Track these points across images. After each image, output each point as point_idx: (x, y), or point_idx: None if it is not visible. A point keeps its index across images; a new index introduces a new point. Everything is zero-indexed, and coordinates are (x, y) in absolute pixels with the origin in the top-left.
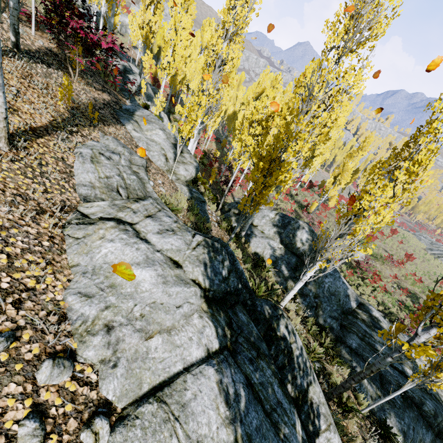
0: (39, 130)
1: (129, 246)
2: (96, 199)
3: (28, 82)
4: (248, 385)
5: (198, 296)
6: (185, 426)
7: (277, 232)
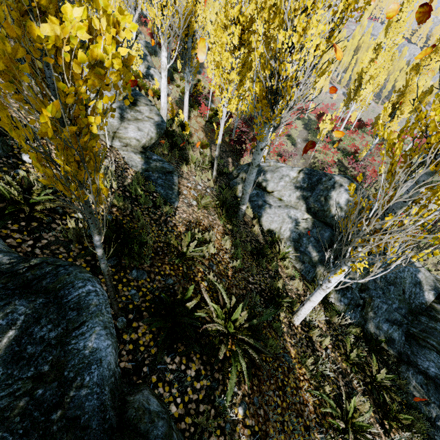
0: None
1: None
2: None
3: None
4: None
5: None
6: None
7: (302, 197)
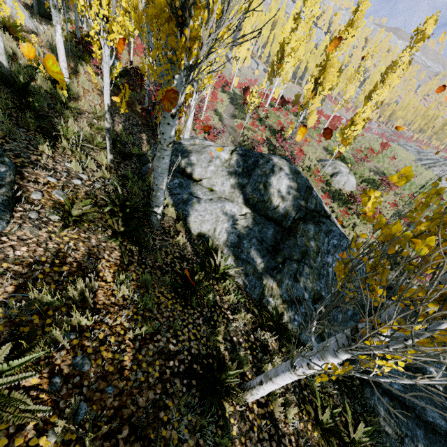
0: None
1: None
2: None
3: None
4: None
5: None
6: None
7: (238, 185)
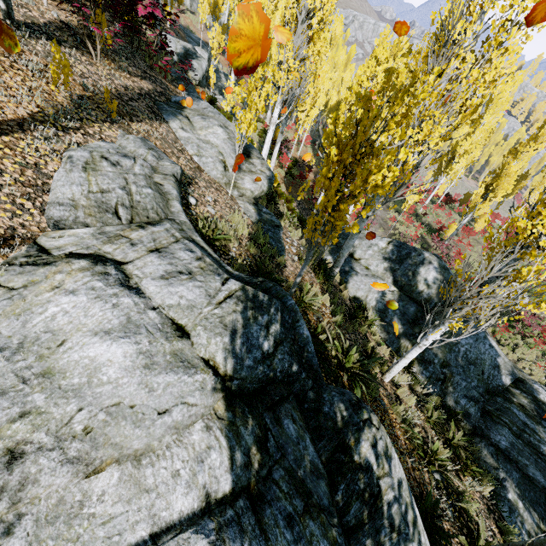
0: (7, 125)
1: (102, 300)
2: (75, 224)
3: (12, 60)
4: None
5: (207, 390)
6: None
7: (390, 269)
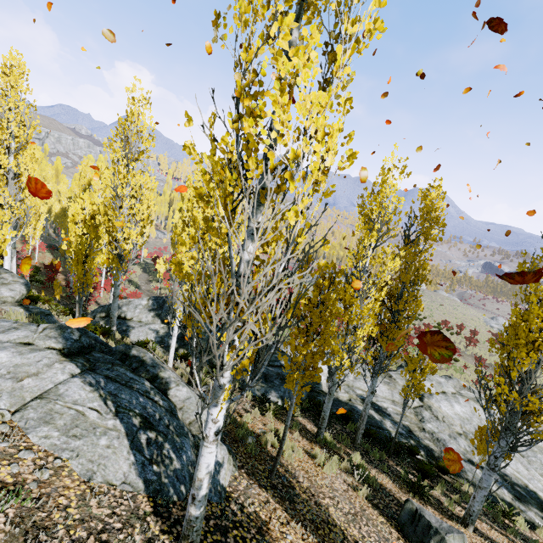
0: None
1: None
2: None
3: None
4: (107, 378)
5: (54, 353)
6: (64, 400)
7: (156, 315)
